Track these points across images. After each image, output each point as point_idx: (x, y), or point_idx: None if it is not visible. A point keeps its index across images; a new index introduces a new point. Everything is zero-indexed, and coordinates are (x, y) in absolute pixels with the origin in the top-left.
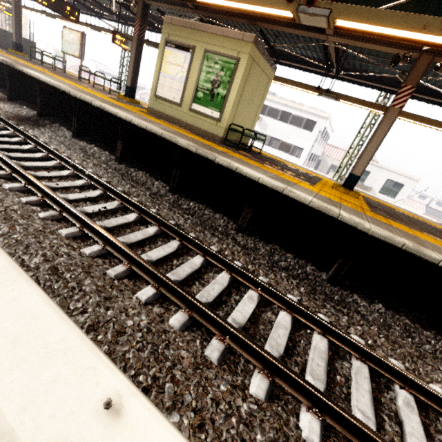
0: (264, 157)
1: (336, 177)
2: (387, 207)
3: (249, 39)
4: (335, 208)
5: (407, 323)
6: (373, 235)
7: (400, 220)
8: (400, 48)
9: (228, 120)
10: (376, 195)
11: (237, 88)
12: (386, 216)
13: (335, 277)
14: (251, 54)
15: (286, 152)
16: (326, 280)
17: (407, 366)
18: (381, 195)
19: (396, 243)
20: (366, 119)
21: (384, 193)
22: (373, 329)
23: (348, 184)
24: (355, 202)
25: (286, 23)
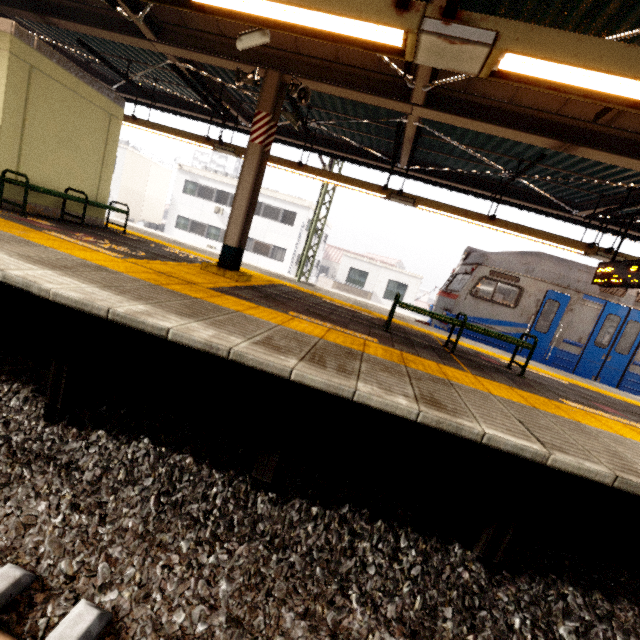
0: (112, 235)
1: (298, 275)
2: (308, 296)
3: (5, 28)
4: (36, 268)
5: (188, 466)
6: (58, 300)
7: (274, 302)
8: (242, 62)
9: (2, 165)
10: (381, 301)
11: (3, 109)
12: (243, 295)
13: (53, 405)
14: (20, 55)
15: (265, 255)
16: (42, 416)
17: (62, 568)
18: (386, 301)
19: (97, 309)
20: (319, 195)
21: (389, 298)
22: (65, 498)
23: (224, 262)
24: (206, 280)
25: (95, 23)
